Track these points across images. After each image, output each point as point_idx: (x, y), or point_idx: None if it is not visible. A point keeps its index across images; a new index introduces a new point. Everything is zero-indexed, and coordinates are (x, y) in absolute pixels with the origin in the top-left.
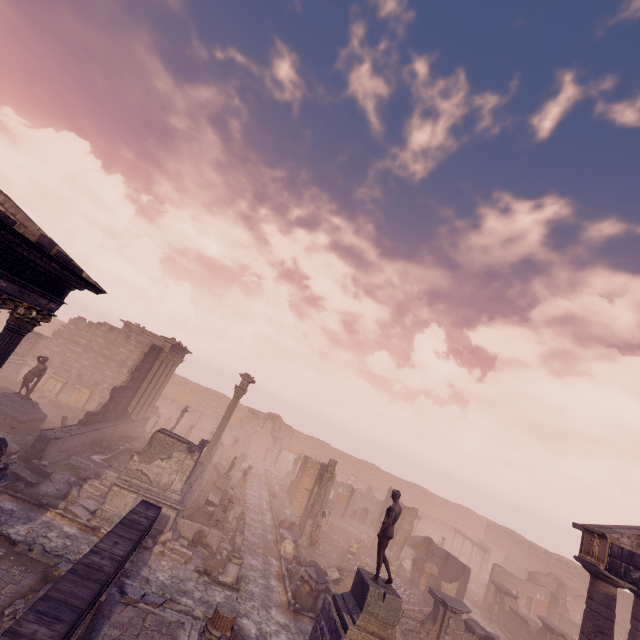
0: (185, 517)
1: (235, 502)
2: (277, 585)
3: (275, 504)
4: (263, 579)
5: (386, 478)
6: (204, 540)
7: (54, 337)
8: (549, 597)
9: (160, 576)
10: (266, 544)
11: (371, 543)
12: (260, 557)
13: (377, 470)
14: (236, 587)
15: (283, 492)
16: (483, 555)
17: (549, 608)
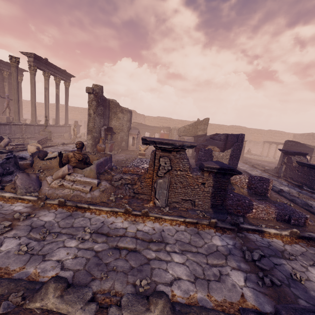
0: None
1: (33, 139)
2: None
3: None
4: None
5: (212, 127)
6: None
7: None
8: None
9: None
10: None
11: None
12: (0, 159)
13: None
14: None
15: None
16: None
17: None
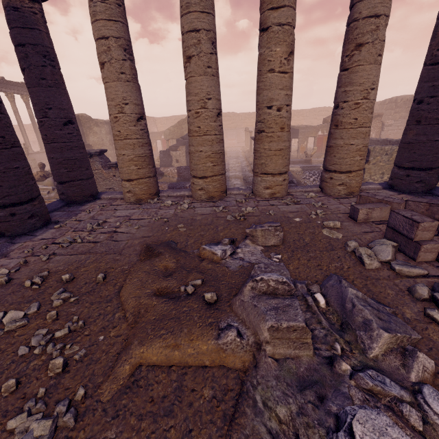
0: None
1: None
2: None
3: None
4: None
5: (241, 118)
6: None
7: None
8: None
9: None
10: None
11: None
12: None
13: (231, 115)
14: None
15: None
16: None
17: None
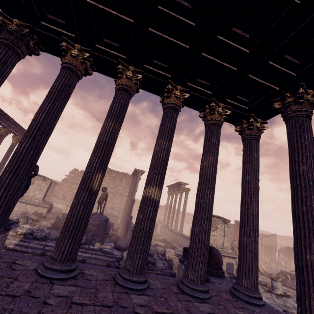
0: None
1: None
2: (287, 288)
3: None
4: None
5: None
6: None
7: (63, 183)
8: None
9: (265, 300)
10: None
11: None
12: None
13: None
14: (288, 295)
15: None
16: None
17: None
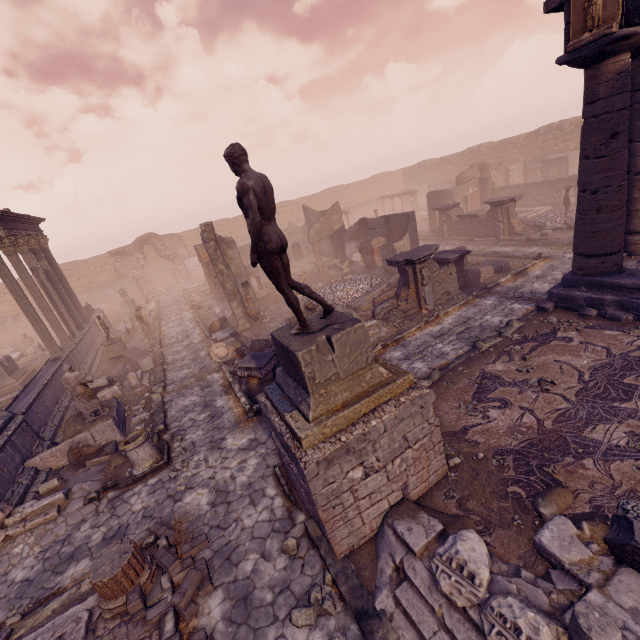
0: (62, 438)
1: (137, 358)
2: (226, 401)
3: (202, 315)
4: (205, 411)
5: (300, 205)
6: (88, 450)
7: None
8: (479, 184)
9: (18, 575)
10: (200, 366)
11: (317, 268)
12: (195, 388)
13: (287, 205)
14: (162, 464)
15: (208, 296)
16: (413, 199)
17: (481, 193)
